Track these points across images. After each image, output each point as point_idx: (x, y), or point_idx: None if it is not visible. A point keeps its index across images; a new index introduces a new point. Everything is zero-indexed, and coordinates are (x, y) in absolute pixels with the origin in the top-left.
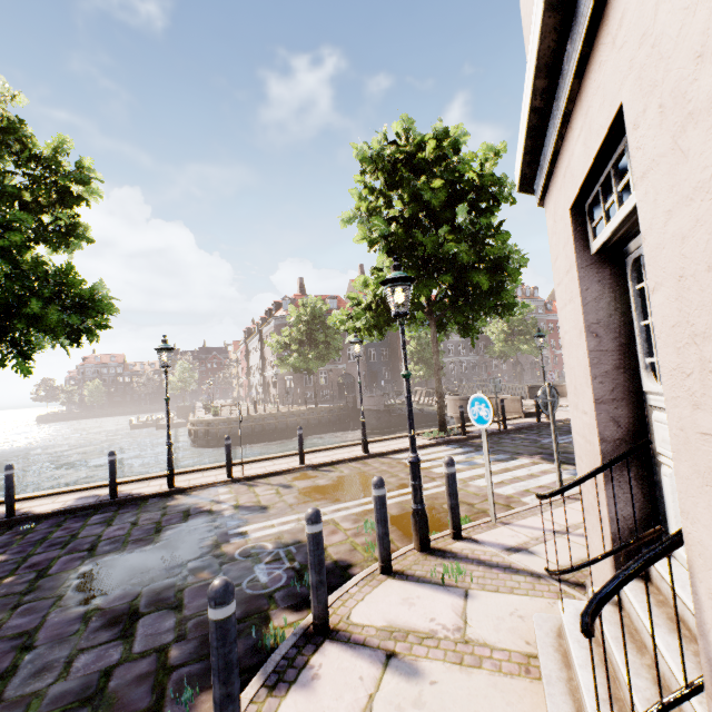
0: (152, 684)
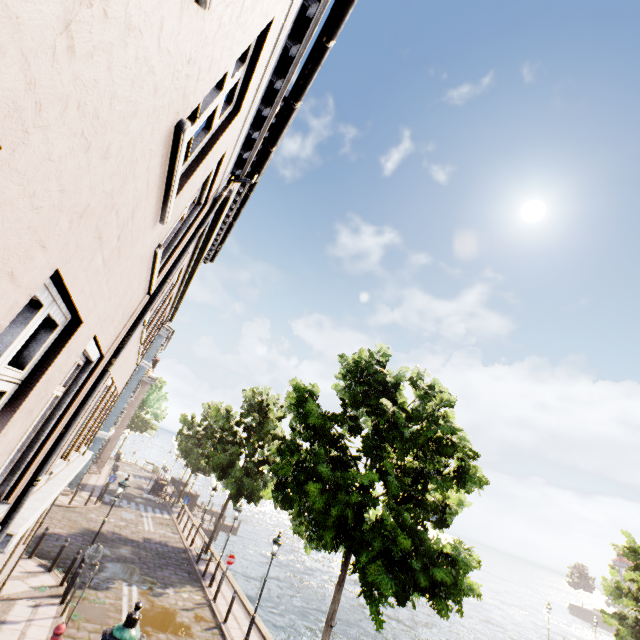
0: (62, 562)
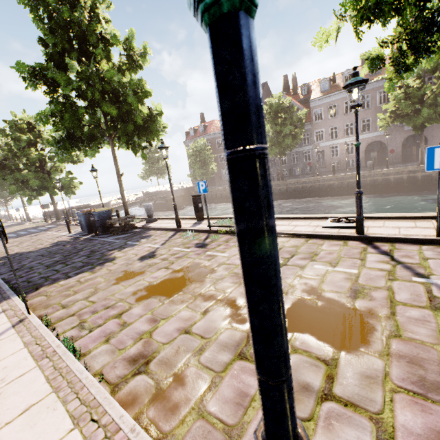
0: None
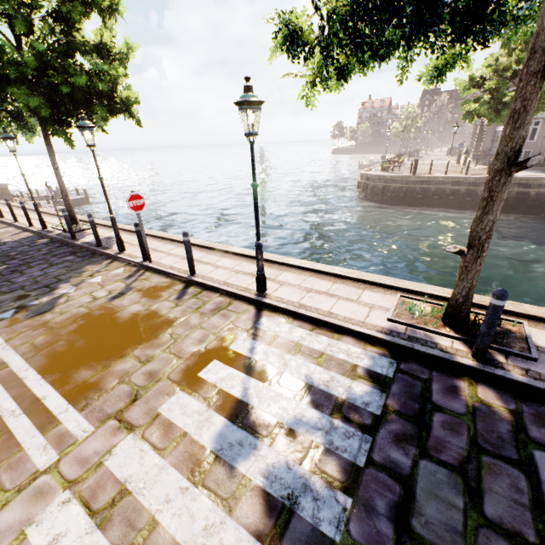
0: None
